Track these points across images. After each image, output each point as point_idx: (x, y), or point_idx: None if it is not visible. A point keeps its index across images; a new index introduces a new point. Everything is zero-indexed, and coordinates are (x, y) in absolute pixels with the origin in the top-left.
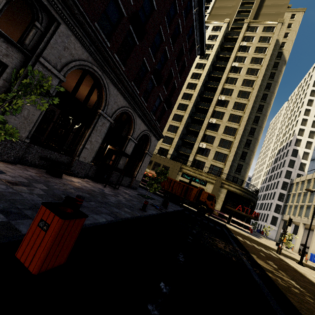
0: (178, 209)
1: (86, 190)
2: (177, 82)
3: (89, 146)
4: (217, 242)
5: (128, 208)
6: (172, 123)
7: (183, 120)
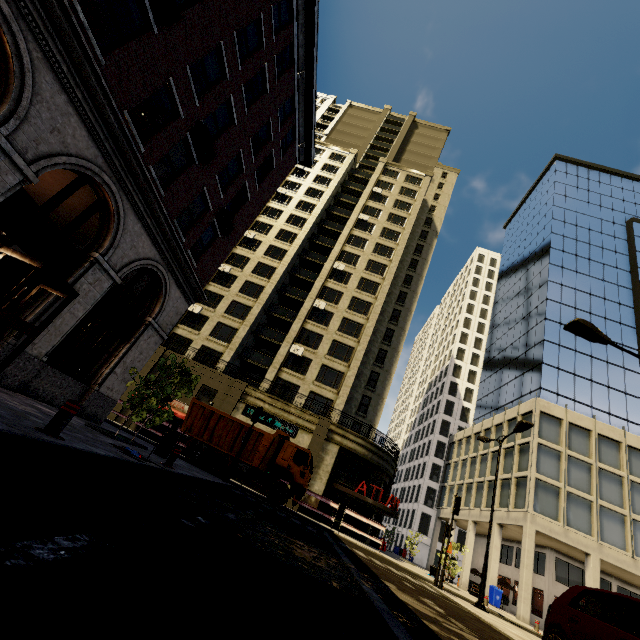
0: (212, 480)
1: None
2: (253, 190)
3: None
4: (296, 547)
5: None
6: (238, 297)
7: (263, 296)
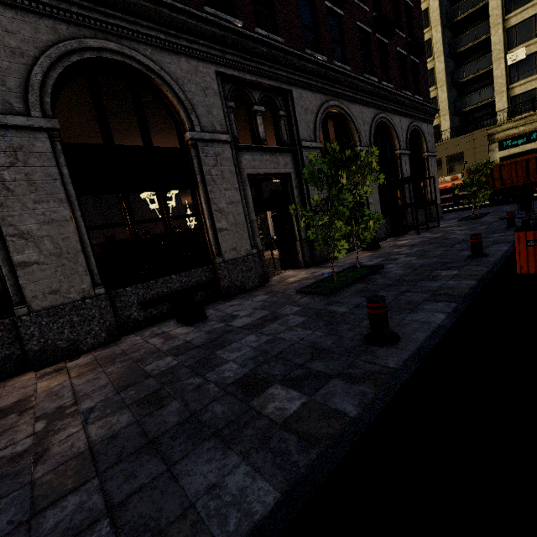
0: None
1: (419, 243)
2: None
3: (371, 199)
4: None
5: (495, 234)
6: None
7: (436, 47)
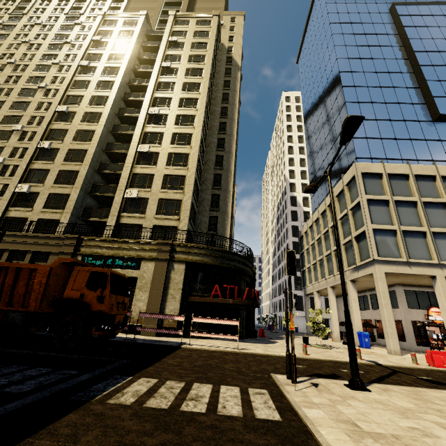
0: None
1: None
2: None
3: None
4: None
5: None
6: (63, 166)
7: (87, 157)
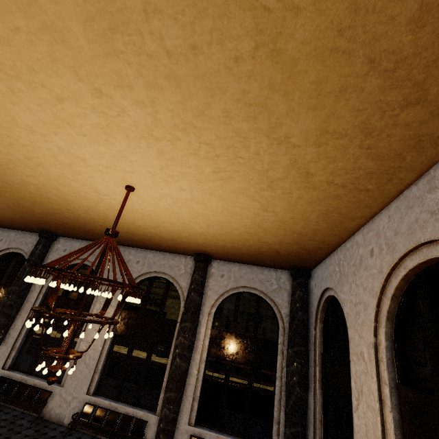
0: None
1: None
2: None
3: None
4: None
5: None
6: None
7: None
